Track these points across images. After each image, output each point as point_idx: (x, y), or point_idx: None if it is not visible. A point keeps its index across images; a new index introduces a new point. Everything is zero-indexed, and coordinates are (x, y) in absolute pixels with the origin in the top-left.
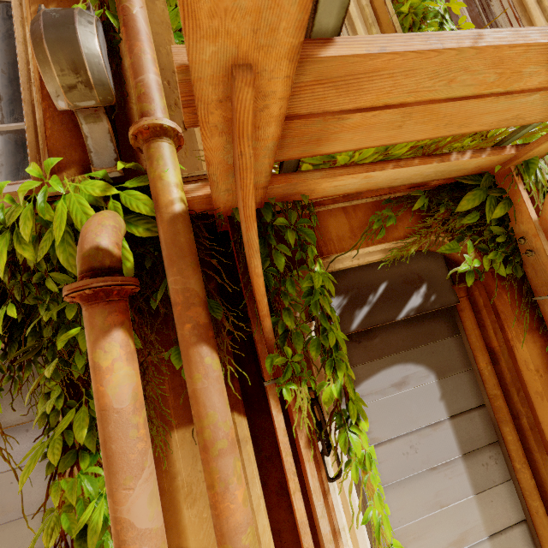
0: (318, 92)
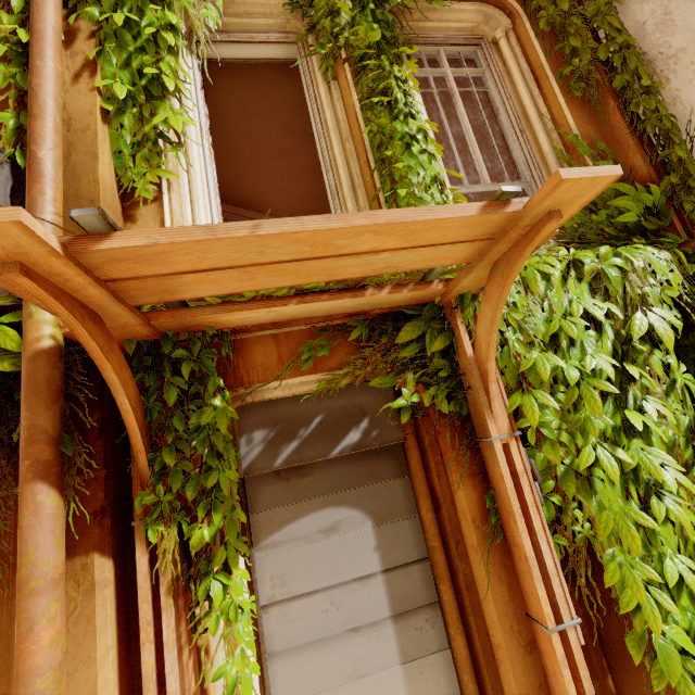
0: (123, 266)
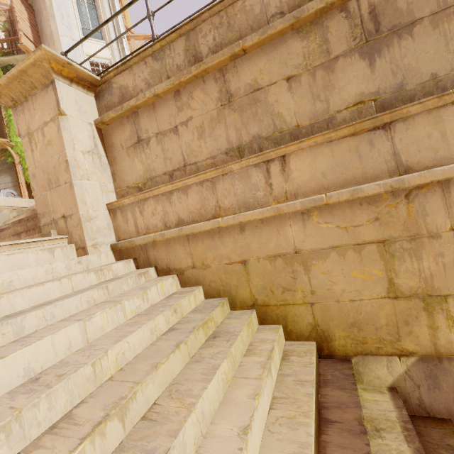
0: None
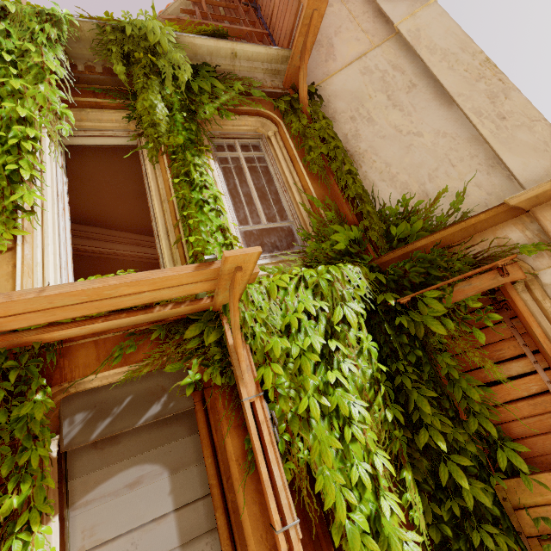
0: None
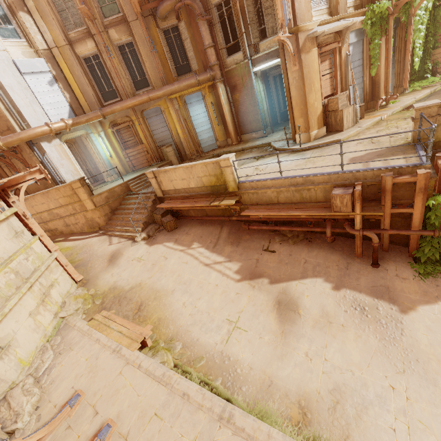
0: None
